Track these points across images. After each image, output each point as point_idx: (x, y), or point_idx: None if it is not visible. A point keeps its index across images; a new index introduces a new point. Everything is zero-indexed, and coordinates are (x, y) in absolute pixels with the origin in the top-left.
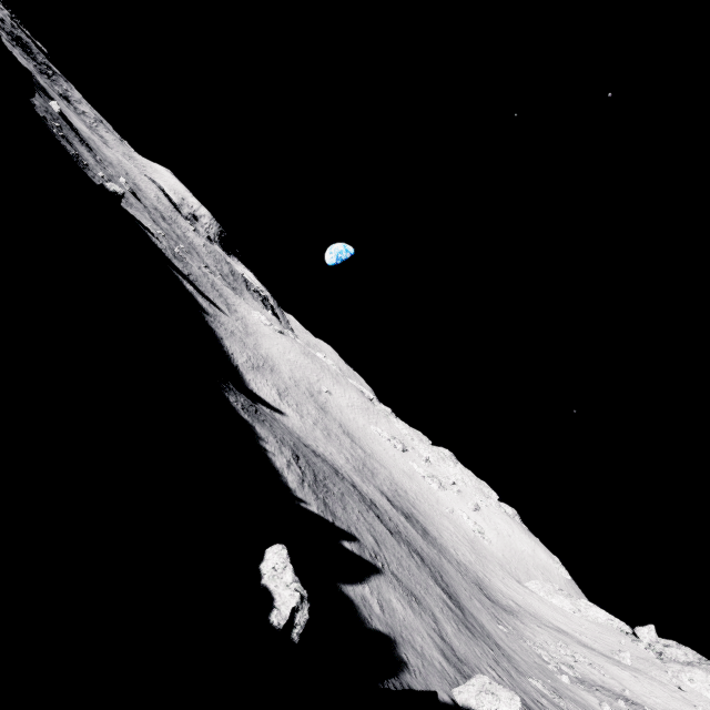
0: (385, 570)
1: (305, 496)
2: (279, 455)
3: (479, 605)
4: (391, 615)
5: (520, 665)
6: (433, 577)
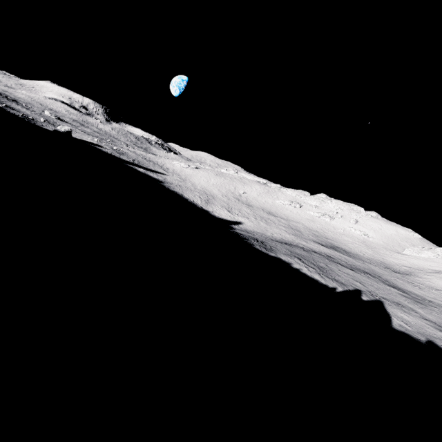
0: (380, 299)
1: (330, 284)
2: (301, 267)
3: (400, 281)
4: (411, 325)
5: None
6: (383, 282)
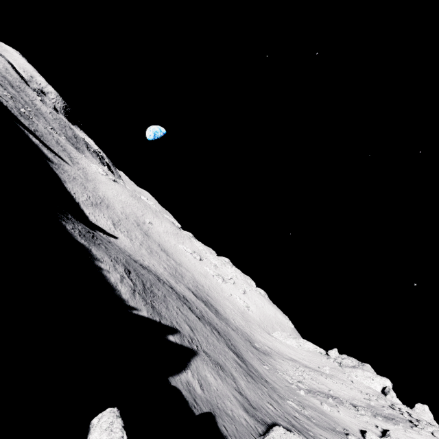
0: (199, 351)
1: (136, 304)
2: (113, 272)
3: (252, 355)
4: (208, 390)
5: (280, 391)
6: (227, 344)
